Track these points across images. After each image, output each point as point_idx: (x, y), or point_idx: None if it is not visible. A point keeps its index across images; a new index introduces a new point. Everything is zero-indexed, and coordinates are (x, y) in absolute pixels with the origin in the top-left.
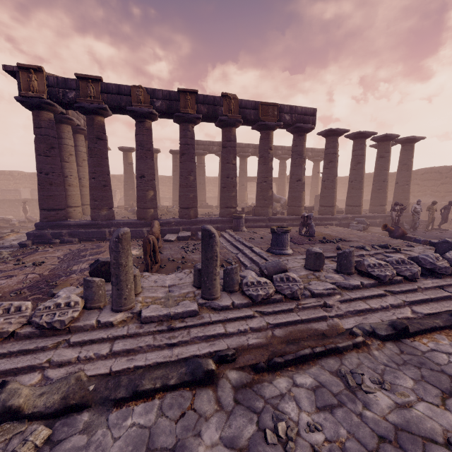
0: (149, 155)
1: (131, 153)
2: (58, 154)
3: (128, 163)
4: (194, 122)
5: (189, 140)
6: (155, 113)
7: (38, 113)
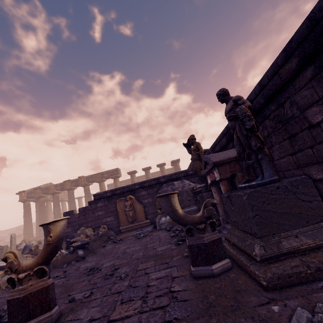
0: (56, 206)
1: (81, 199)
2: (30, 214)
3: (79, 204)
4: (71, 189)
5: (70, 196)
6: (56, 191)
7: (24, 203)
